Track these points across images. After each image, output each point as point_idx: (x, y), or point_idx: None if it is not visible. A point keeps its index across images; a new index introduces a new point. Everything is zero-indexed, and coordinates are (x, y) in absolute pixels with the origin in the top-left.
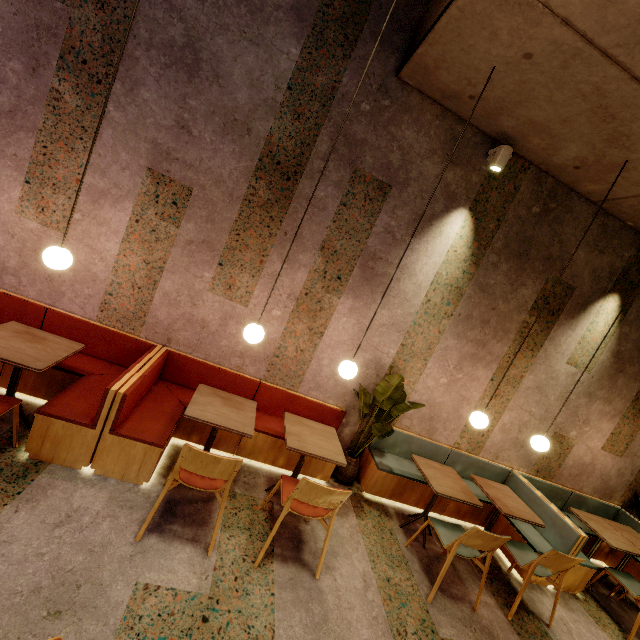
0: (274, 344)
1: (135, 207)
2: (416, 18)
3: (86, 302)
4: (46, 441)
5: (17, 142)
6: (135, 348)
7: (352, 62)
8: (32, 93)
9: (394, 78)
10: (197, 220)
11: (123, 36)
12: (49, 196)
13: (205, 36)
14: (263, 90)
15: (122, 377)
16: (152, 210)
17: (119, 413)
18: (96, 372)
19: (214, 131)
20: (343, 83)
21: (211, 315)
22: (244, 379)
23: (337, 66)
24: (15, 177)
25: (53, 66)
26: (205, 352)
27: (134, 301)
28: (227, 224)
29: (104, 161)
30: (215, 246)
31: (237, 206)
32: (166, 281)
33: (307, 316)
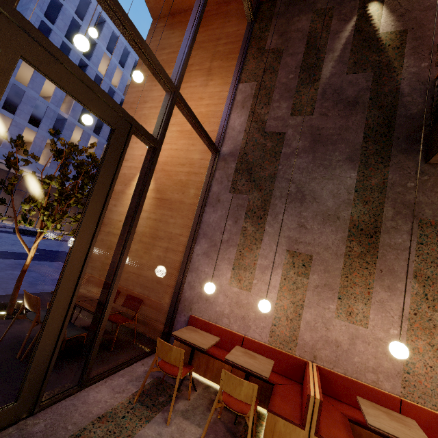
0: (400, 360)
1: (282, 271)
2: (424, 134)
3: (262, 331)
4: (274, 436)
5: (229, 252)
6: (294, 363)
7: (391, 167)
8: (235, 231)
9: (424, 164)
10: (318, 272)
11: (269, 198)
12: (242, 273)
13: (305, 185)
14: (341, 197)
15: (309, 386)
16: (292, 271)
17: (319, 417)
18: (278, 382)
19: (318, 223)
20: (389, 178)
21: (341, 336)
22: (384, 394)
23: (382, 172)
24: (228, 267)
25: (243, 218)
26: (343, 367)
27: (288, 329)
28: (337, 271)
29: (265, 251)
30: (333, 286)
31: (341, 259)
32: (306, 313)
33: (423, 333)
